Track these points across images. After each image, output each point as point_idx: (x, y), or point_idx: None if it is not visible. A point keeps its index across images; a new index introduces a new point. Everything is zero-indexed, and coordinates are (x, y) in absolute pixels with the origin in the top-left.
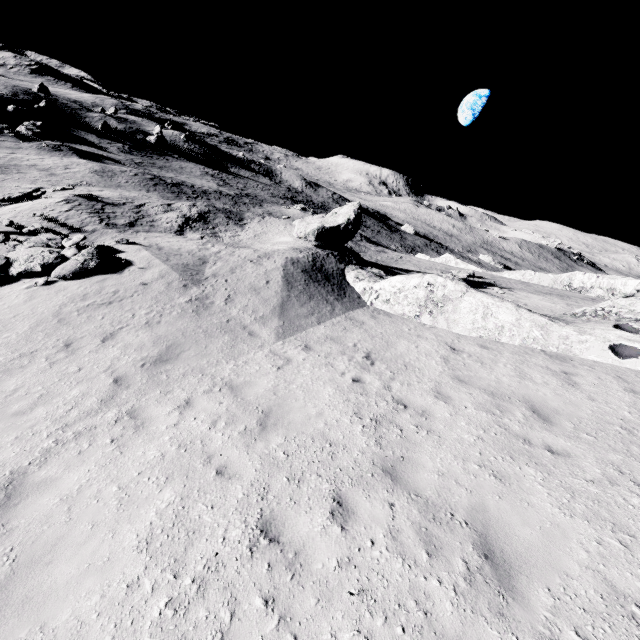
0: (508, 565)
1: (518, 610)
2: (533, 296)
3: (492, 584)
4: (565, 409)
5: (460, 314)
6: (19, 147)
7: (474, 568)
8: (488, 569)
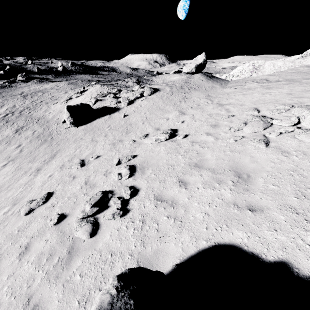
0: None
1: None
2: None
3: None
4: None
5: (265, 68)
6: (28, 85)
7: None
8: None
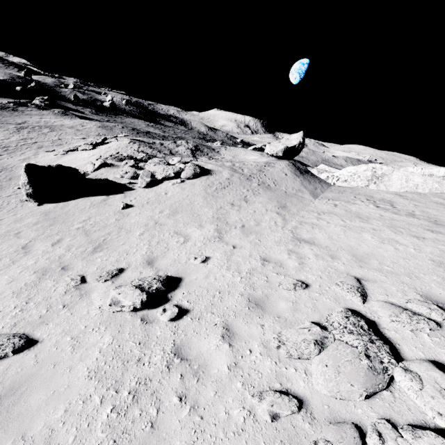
0: None
1: None
2: None
3: None
4: None
5: (392, 181)
6: (42, 114)
7: None
8: None
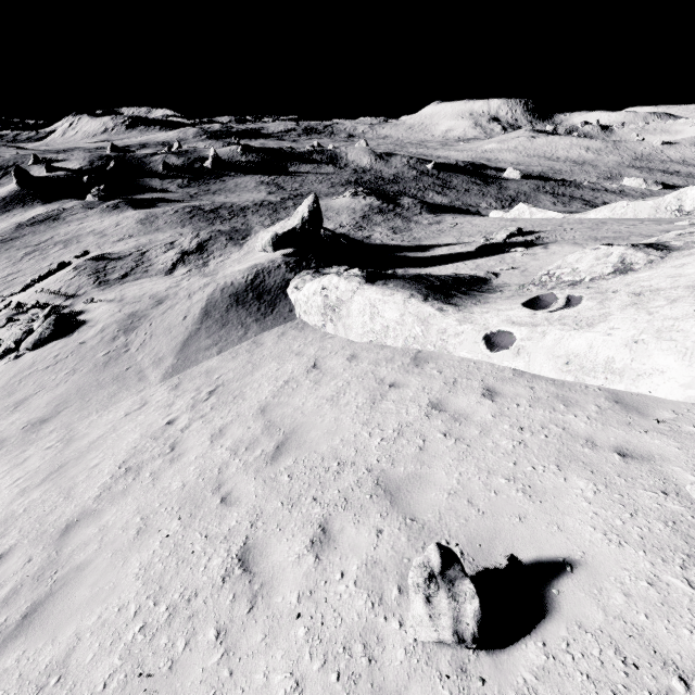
0: (29, 626)
1: None
2: (564, 250)
3: None
4: (315, 441)
5: (352, 318)
6: (87, 216)
7: (4, 626)
8: (11, 628)
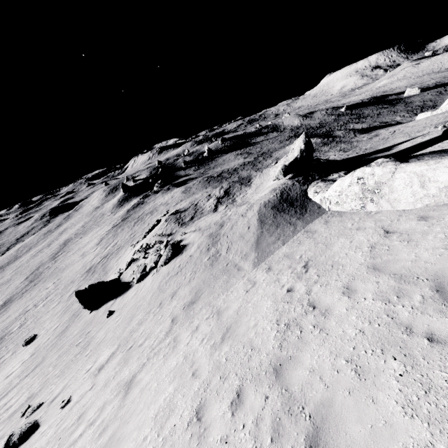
0: None
1: None
2: None
3: None
4: None
5: (397, 192)
6: (156, 198)
7: None
8: None
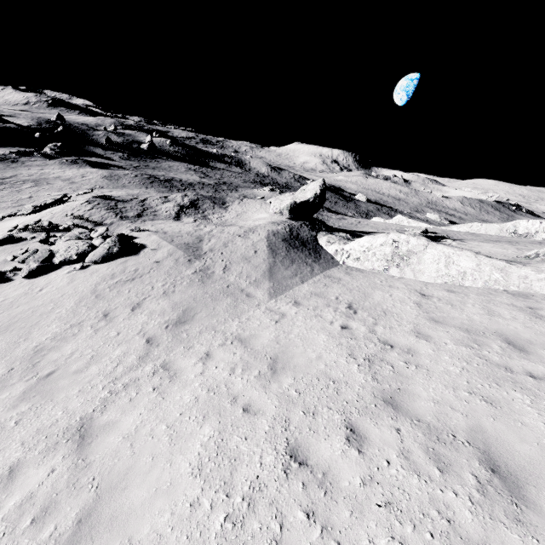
0: (515, 477)
1: (533, 516)
2: (484, 244)
3: (504, 494)
4: (537, 339)
5: (424, 264)
6: (46, 164)
7: (484, 481)
8: (497, 481)
